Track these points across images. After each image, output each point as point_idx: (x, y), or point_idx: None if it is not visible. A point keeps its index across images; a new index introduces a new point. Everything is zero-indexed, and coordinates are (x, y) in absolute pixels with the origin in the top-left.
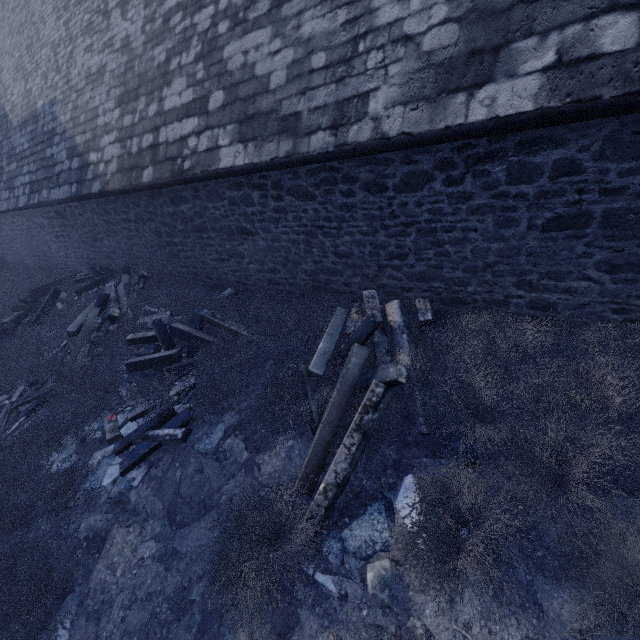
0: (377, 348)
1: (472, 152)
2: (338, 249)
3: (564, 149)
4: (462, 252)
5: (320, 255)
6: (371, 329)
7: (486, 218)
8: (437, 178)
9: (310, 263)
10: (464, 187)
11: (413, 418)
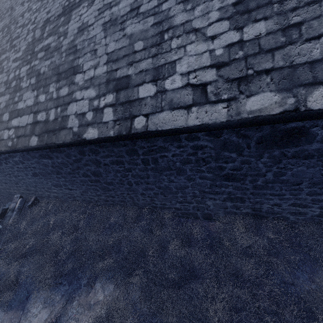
0: (6, 218)
1: (2, 157)
2: (2, 181)
3: (17, 157)
4: (27, 182)
5: (0, 183)
6: (1, 211)
7: (22, 173)
8: (3, 162)
9: (0, 185)
10: (10, 165)
11: (0, 244)
